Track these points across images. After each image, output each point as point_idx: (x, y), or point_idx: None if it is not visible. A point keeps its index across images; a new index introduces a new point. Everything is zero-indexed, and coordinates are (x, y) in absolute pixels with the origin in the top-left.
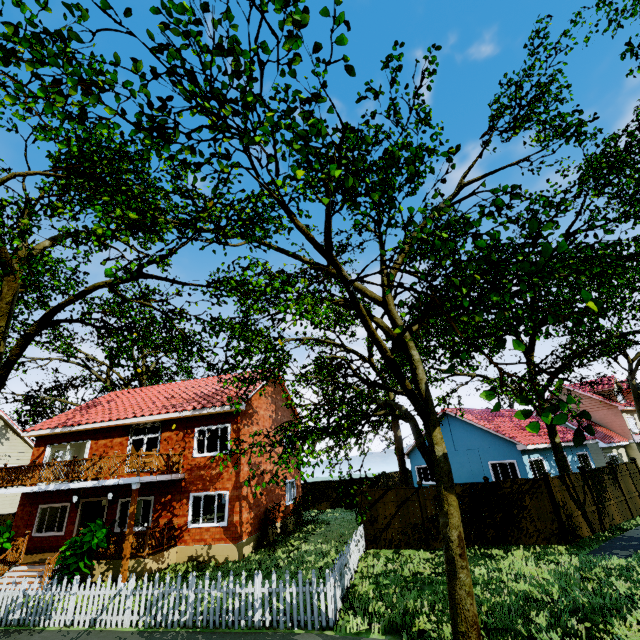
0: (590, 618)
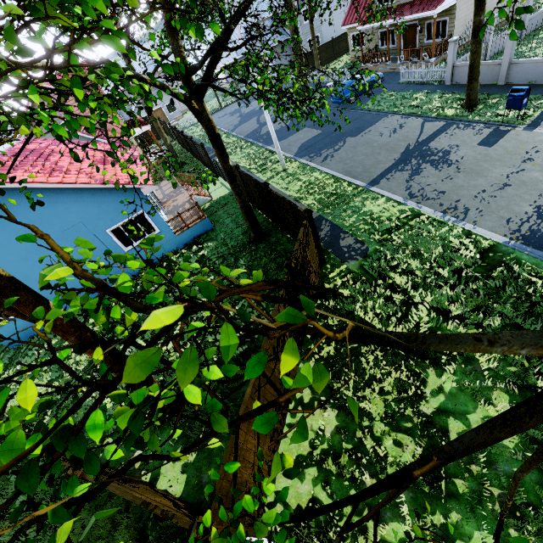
0: None
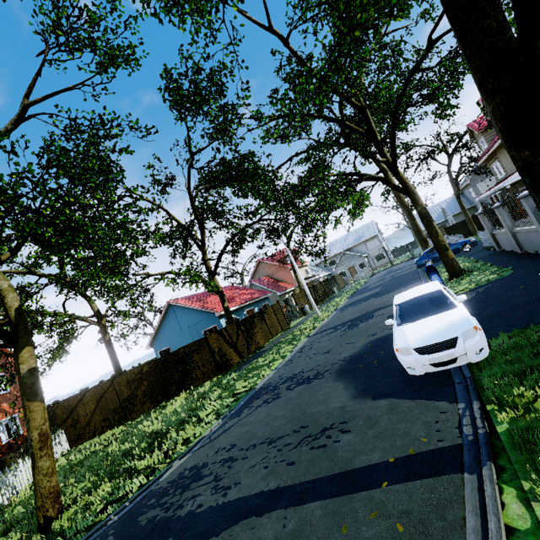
0: (176, 430)
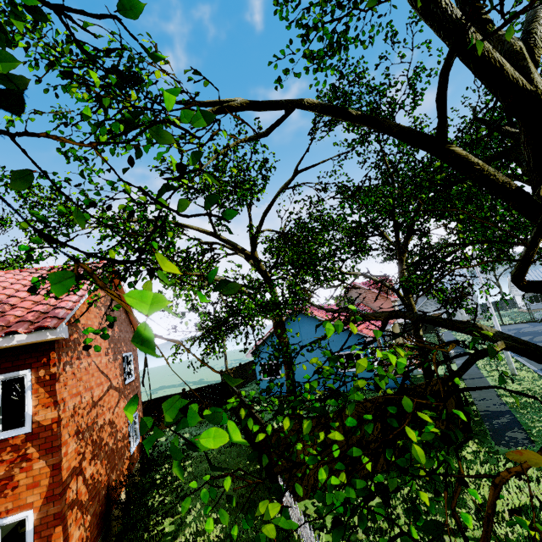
0: None
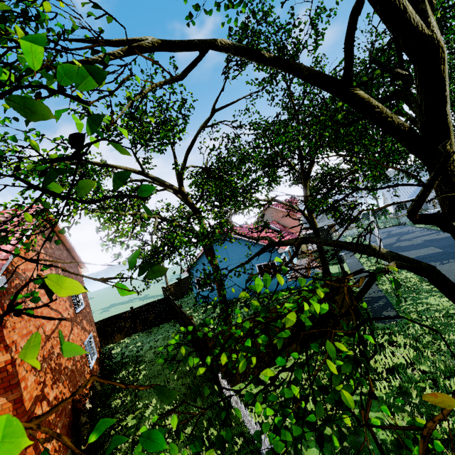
0: None
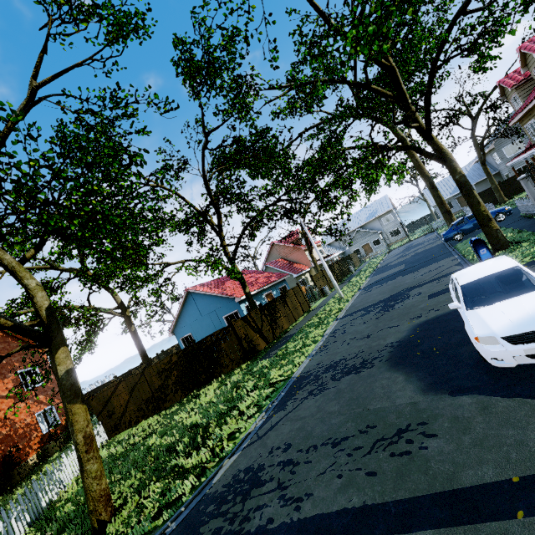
0: (217, 424)
